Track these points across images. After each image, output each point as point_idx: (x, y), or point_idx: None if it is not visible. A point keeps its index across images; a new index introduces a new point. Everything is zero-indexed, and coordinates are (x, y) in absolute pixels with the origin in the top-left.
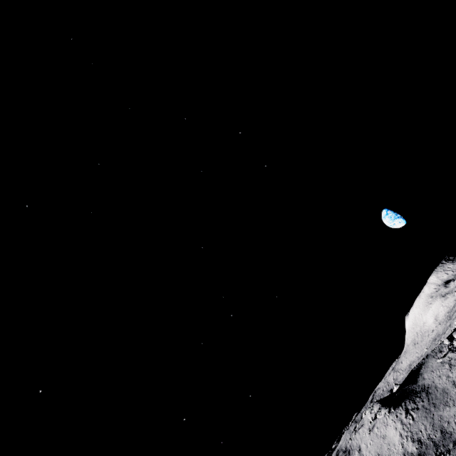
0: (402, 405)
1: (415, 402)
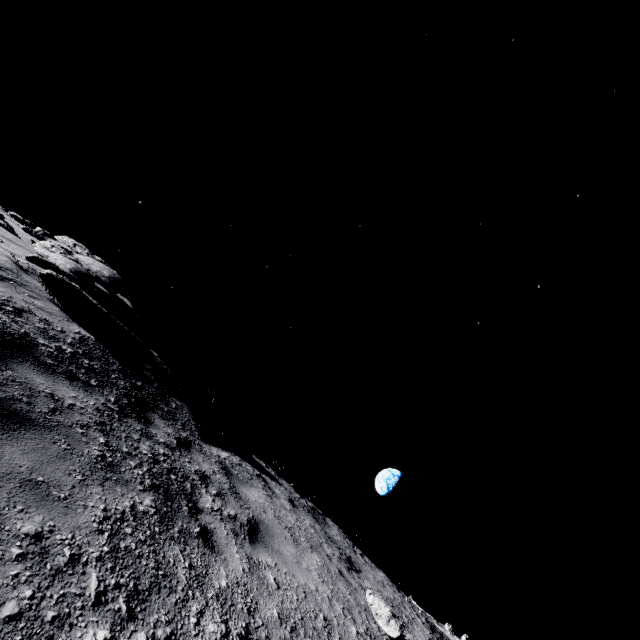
0: (75, 323)
1: (56, 375)
